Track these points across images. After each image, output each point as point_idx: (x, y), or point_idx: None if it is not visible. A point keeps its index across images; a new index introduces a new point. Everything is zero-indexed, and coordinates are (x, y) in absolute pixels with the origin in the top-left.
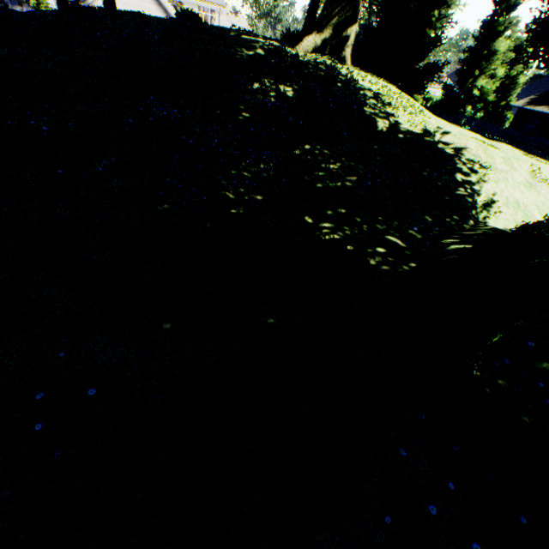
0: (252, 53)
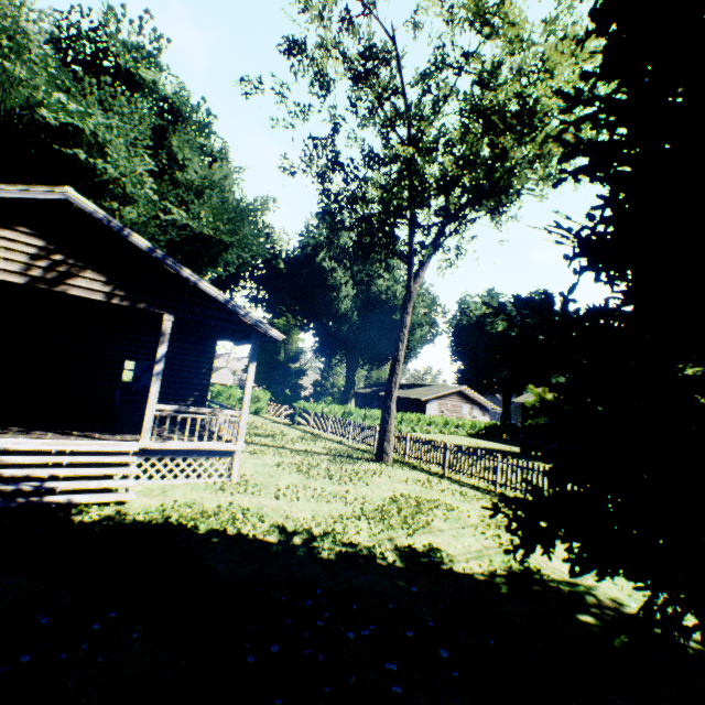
0: None
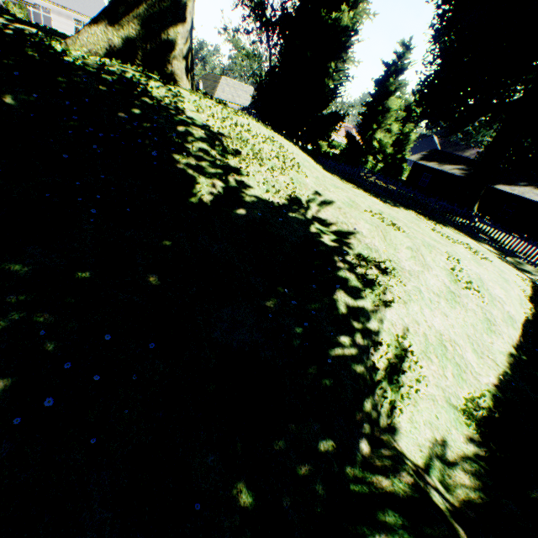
0: None
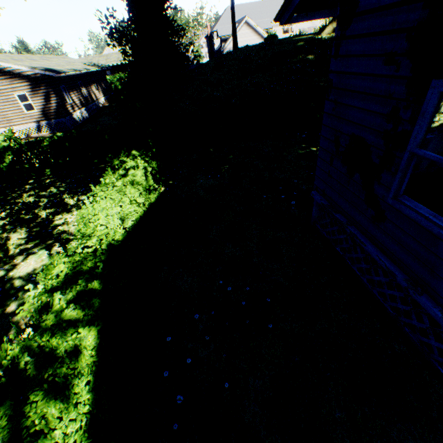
0: (296, 46)
